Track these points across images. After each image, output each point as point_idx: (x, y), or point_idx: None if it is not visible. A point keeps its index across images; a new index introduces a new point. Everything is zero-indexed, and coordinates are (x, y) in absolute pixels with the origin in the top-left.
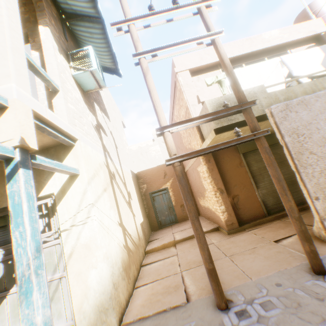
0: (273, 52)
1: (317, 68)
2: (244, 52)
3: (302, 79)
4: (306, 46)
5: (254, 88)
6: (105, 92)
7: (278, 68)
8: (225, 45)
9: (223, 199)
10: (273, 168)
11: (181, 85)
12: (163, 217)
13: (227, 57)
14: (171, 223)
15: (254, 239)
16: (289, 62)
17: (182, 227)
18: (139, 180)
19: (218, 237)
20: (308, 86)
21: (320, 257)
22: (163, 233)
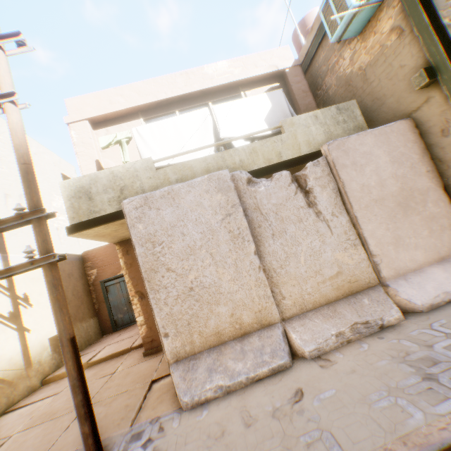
0: (222, 94)
1: (259, 125)
2: (173, 94)
3: (236, 142)
4: (269, 87)
5: (136, 163)
6: (1, 140)
7: (206, 124)
8: (149, 82)
9: (143, 307)
10: (54, 313)
11: (74, 144)
12: (121, 314)
13: (21, 135)
14: (132, 323)
15: (147, 372)
16: (220, 116)
17: (127, 334)
18: (86, 263)
19: (131, 360)
20: (214, 161)
21: (135, 426)
22: (103, 342)
